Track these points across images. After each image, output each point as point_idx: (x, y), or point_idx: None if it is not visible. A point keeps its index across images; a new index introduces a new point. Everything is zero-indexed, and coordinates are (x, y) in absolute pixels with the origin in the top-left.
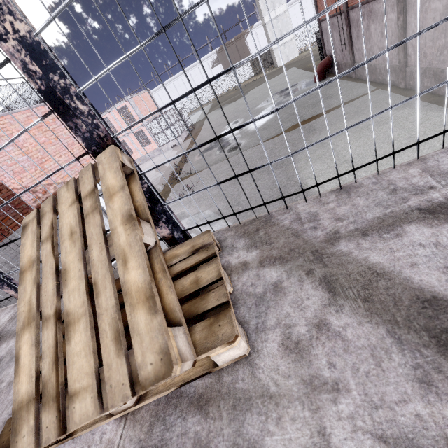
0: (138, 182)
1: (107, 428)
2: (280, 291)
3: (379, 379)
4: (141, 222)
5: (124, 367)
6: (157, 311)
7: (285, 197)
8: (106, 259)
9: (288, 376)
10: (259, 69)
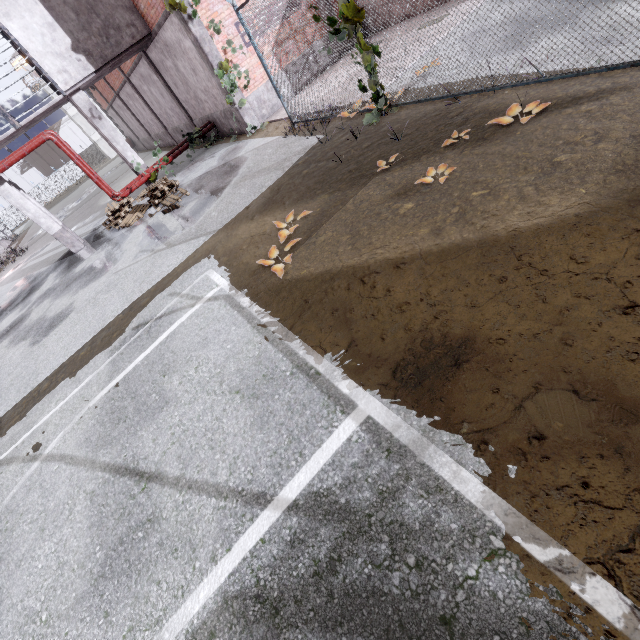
0: None
1: None
2: None
3: None
4: None
5: None
6: None
7: None
8: None
9: None
10: (91, 165)
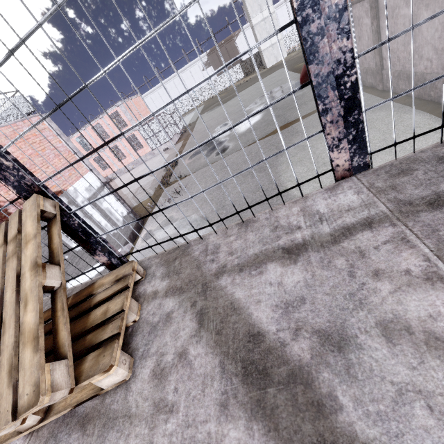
0: (58, 226)
1: (16, 443)
2: (169, 321)
3: (199, 402)
4: (46, 267)
5: (10, 397)
6: (38, 349)
7: (197, 229)
8: (14, 301)
9: (146, 399)
10: (249, 70)
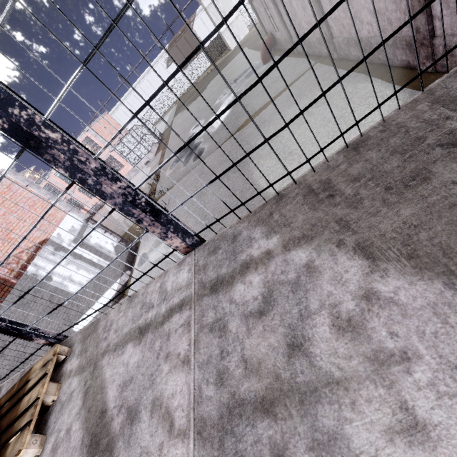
0: None
1: None
2: (70, 400)
3: None
4: None
5: None
6: None
7: (98, 310)
8: None
9: None
10: (214, 56)
